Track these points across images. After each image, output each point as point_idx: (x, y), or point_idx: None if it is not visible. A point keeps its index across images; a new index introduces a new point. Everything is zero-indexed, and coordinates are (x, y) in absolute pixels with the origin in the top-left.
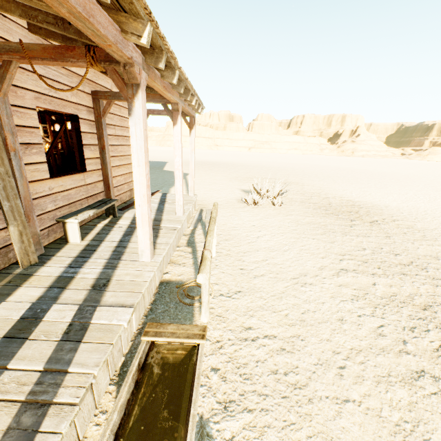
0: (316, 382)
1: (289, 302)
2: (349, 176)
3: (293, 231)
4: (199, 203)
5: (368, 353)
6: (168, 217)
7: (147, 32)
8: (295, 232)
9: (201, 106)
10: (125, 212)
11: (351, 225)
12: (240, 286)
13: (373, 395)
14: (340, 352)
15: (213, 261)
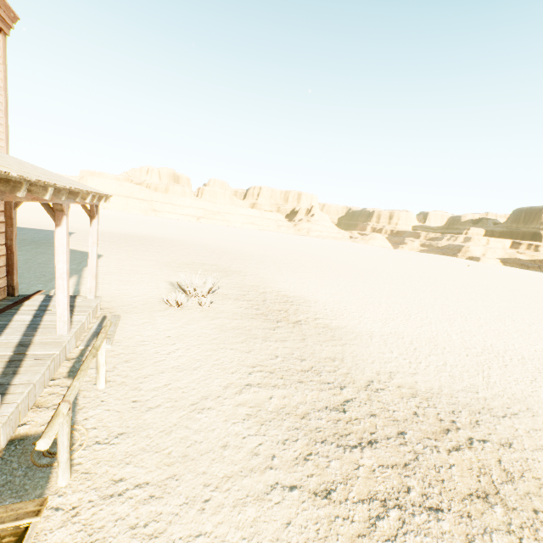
0: (175, 525)
1: (177, 436)
2: (296, 263)
3: (213, 341)
4: (104, 306)
5: (237, 477)
6: (43, 338)
7: None
8: (215, 342)
9: (105, 197)
10: None
11: (275, 328)
12: (126, 425)
13: (225, 522)
14: (211, 483)
15: (99, 395)
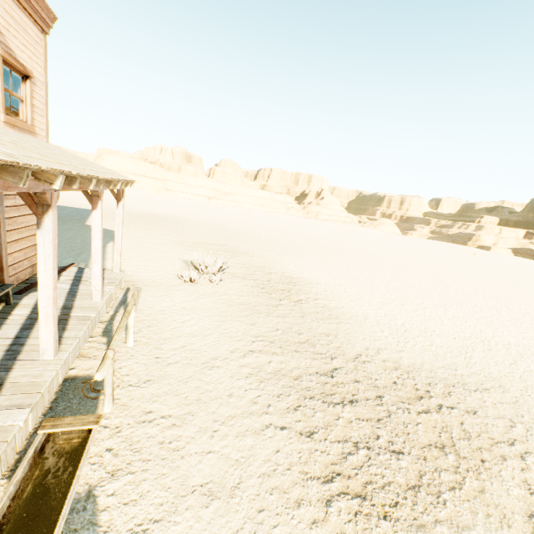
0: (192, 444)
1: (192, 385)
2: (302, 246)
3: (221, 314)
4: (127, 279)
5: (239, 417)
6: (82, 303)
7: (60, 181)
8: (224, 314)
9: (130, 183)
10: (24, 297)
11: (278, 305)
12: (152, 375)
13: (229, 446)
14: (219, 420)
15: (129, 351)
